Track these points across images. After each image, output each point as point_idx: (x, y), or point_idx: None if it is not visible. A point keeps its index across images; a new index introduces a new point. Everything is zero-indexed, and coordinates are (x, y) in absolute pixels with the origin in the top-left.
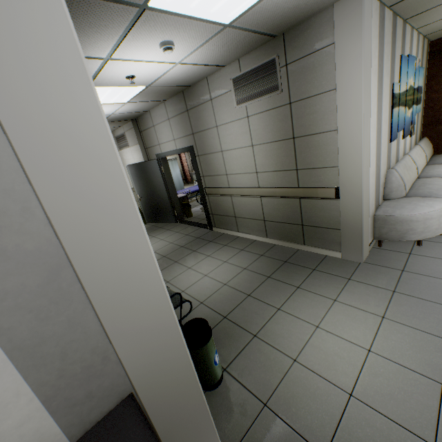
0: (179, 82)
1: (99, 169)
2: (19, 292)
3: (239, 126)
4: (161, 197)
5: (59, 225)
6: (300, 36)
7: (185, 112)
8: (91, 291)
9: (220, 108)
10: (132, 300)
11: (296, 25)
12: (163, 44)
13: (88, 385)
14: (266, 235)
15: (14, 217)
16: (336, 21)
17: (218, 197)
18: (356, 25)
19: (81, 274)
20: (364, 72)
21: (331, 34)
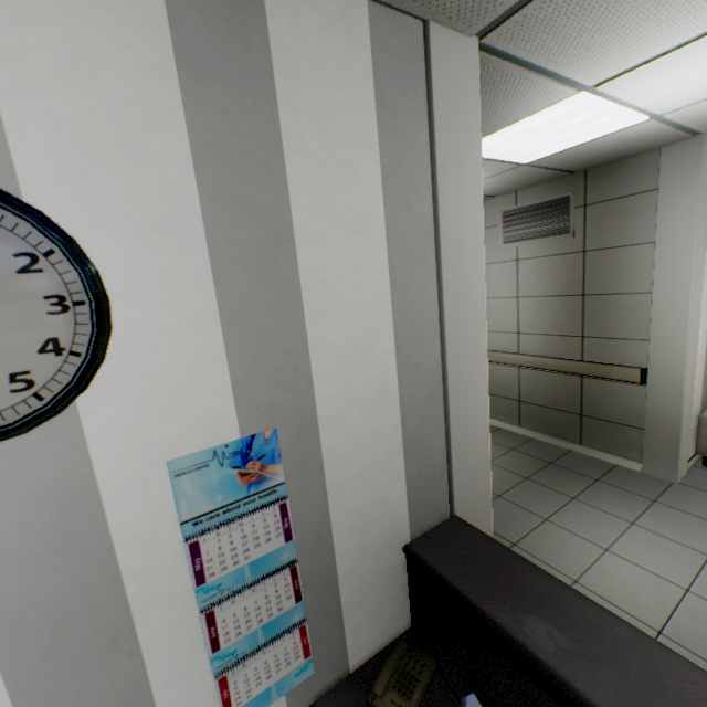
0: None
1: (474, 315)
2: (417, 397)
3: (502, 270)
4: None
5: (448, 353)
6: (609, 175)
7: None
8: (451, 411)
9: None
10: (469, 429)
11: (606, 163)
12: None
13: (428, 493)
14: (519, 423)
15: (427, 342)
16: (663, 165)
17: None
18: (690, 173)
19: (450, 394)
20: (698, 227)
21: (653, 178)
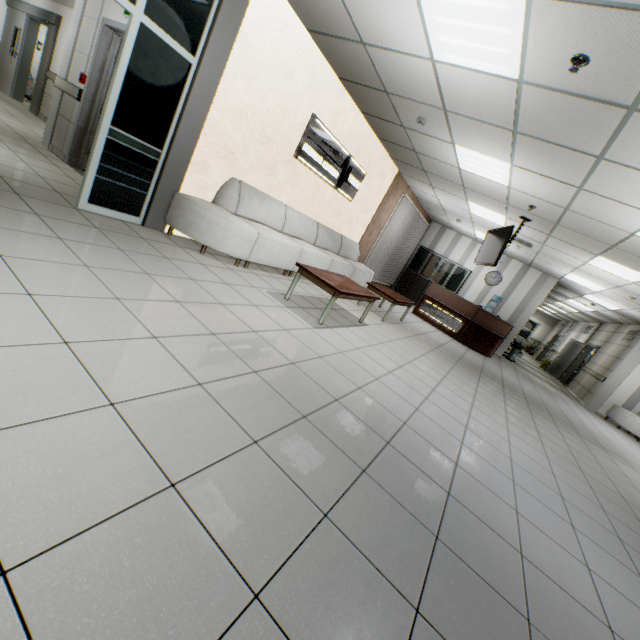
0: (612, 318)
1: (534, 307)
2: (518, 309)
3: (614, 347)
4: (566, 362)
5: (526, 308)
6: None
7: (612, 332)
8: (521, 314)
9: (618, 337)
10: (522, 319)
11: None
12: (590, 303)
13: (511, 321)
14: (576, 393)
15: (525, 305)
16: None
17: (582, 372)
18: None
19: (523, 312)
20: (639, 346)
21: None
